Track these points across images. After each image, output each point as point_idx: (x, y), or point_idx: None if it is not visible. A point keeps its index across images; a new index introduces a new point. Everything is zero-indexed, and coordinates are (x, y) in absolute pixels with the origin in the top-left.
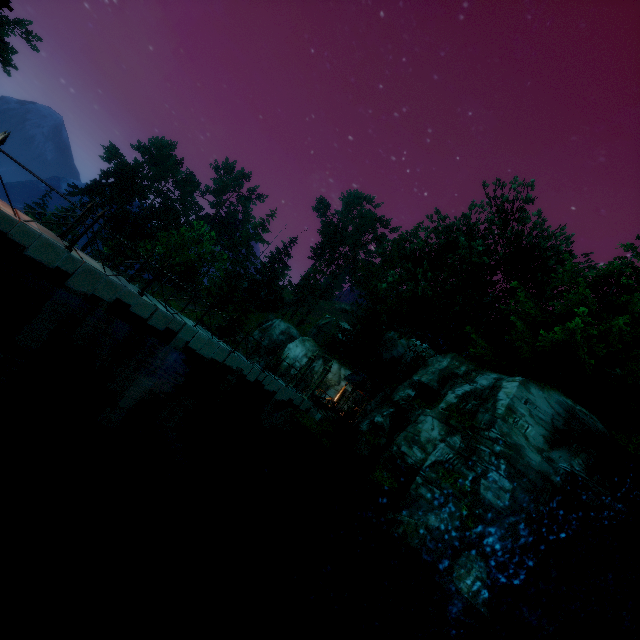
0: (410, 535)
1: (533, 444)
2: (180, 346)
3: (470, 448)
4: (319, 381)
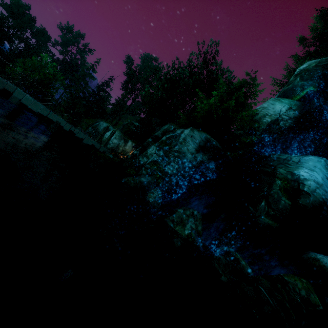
0: (130, 182)
1: (190, 151)
2: (16, 102)
3: (166, 155)
4: (109, 138)
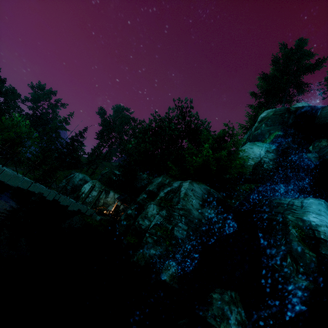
0: (140, 260)
1: (195, 207)
2: None
3: (170, 215)
4: (97, 198)
